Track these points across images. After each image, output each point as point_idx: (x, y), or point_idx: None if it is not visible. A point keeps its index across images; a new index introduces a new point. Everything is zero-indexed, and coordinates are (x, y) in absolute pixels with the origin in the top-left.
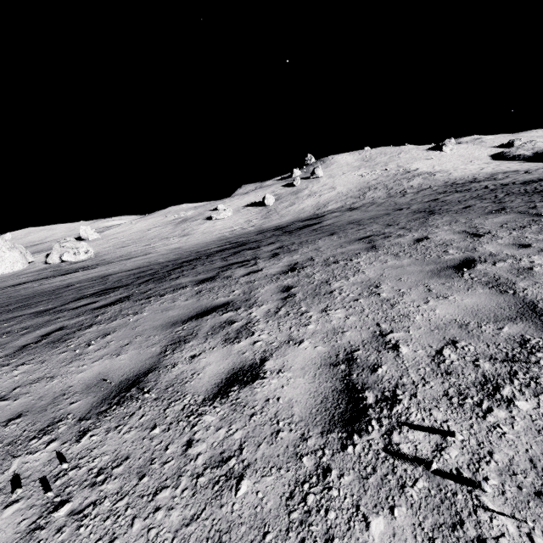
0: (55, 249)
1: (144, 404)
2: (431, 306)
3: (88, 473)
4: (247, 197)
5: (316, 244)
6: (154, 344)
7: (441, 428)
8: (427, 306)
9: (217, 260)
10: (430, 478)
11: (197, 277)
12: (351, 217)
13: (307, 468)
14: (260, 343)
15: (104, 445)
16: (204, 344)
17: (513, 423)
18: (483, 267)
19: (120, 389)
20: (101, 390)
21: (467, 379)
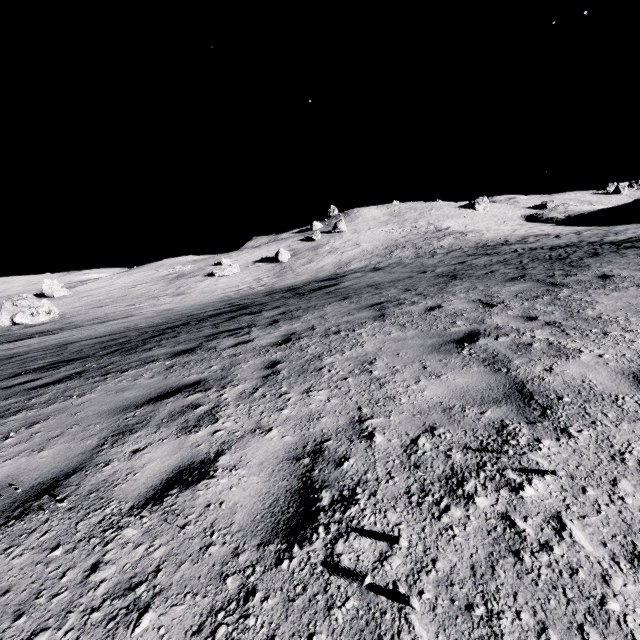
0: (5, 308)
1: (53, 516)
2: (421, 387)
3: None
4: (258, 251)
5: (324, 310)
6: (92, 436)
7: (392, 532)
8: (416, 387)
9: (207, 326)
10: (363, 595)
11: (174, 348)
12: (372, 279)
13: (229, 592)
14: (222, 432)
15: None
16: (153, 434)
17: (466, 524)
18: (485, 342)
19: (27, 496)
20: (2, 499)
21: (434, 473)
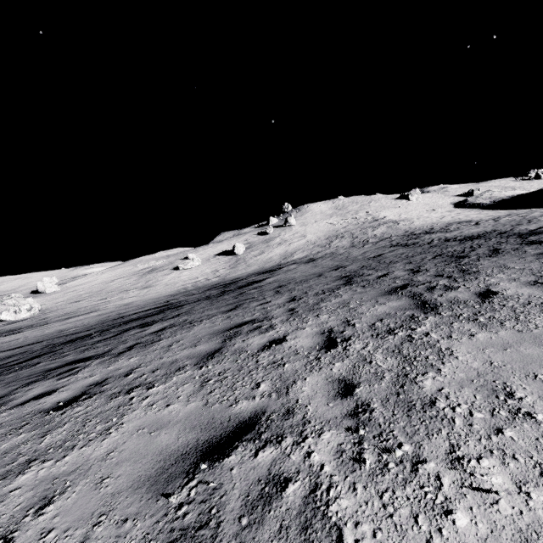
0: None
1: None
2: None
3: None
4: (220, 245)
5: (188, 331)
6: None
7: None
8: None
9: (85, 346)
10: None
11: None
12: (293, 275)
13: None
14: None
15: None
16: None
17: None
18: (235, 460)
19: None
20: None
21: None
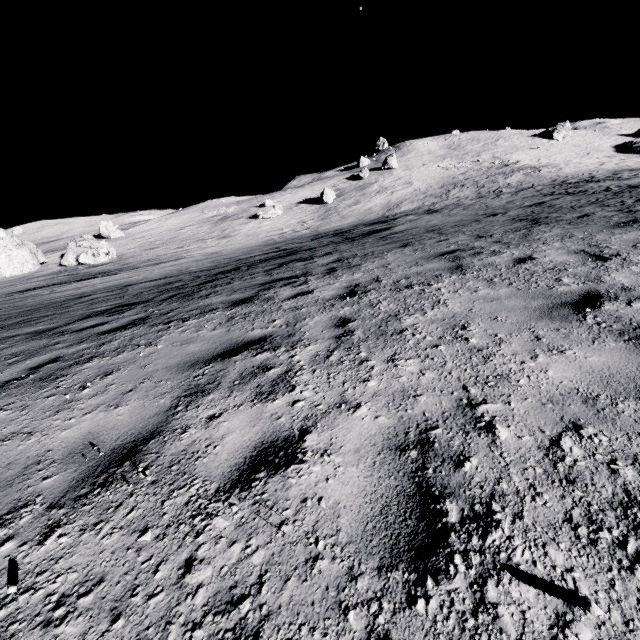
0: (70, 249)
1: (137, 489)
2: (541, 364)
3: (45, 600)
4: (301, 191)
5: (385, 259)
6: (164, 394)
7: (563, 582)
8: (535, 364)
9: (259, 273)
10: None
11: (231, 297)
12: (430, 223)
13: (354, 634)
14: (302, 403)
15: (74, 553)
16: (227, 398)
17: None
18: (613, 307)
19: (109, 461)
20: (85, 461)
21: (601, 495)
